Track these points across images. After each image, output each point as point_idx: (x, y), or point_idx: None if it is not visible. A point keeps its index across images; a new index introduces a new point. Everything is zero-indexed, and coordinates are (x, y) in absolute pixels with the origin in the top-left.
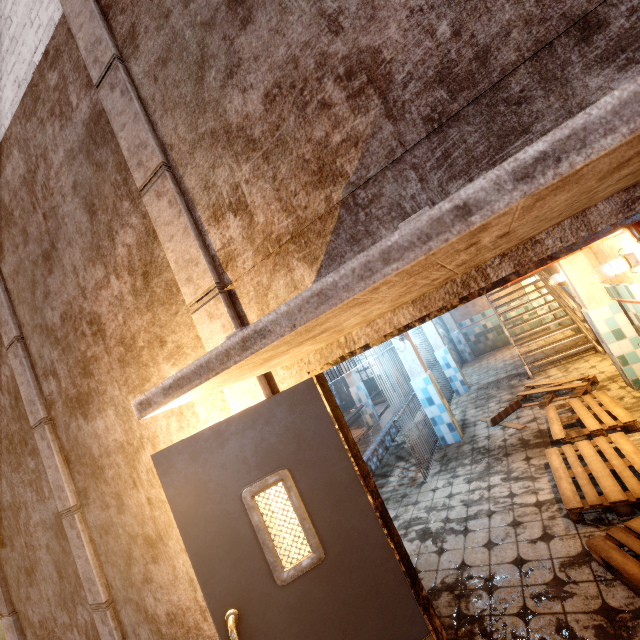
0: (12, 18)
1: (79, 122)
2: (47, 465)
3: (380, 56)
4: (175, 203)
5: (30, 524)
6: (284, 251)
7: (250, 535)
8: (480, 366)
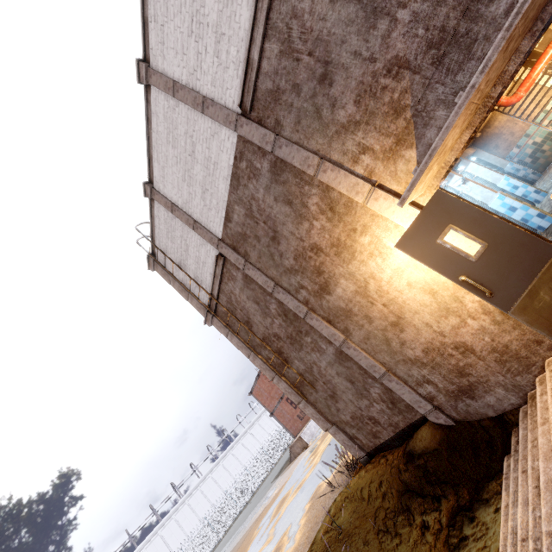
0: (211, 156)
1: (265, 173)
2: (320, 330)
3: (399, 57)
4: (334, 169)
5: (321, 370)
6: (395, 152)
7: (450, 252)
8: (549, 175)
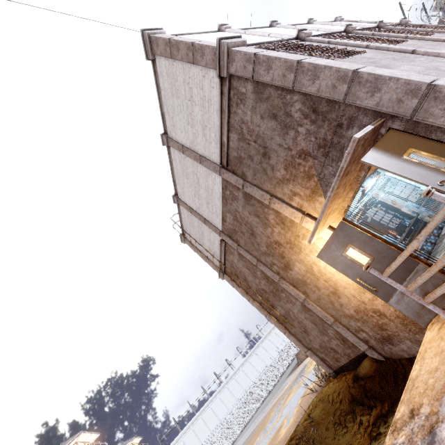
0: (208, 185)
1: (241, 198)
2: (289, 291)
3: (304, 150)
4: (279, 203)
5: (295, 315)
6: (313, 197)
7: (350, 262)
8: None
